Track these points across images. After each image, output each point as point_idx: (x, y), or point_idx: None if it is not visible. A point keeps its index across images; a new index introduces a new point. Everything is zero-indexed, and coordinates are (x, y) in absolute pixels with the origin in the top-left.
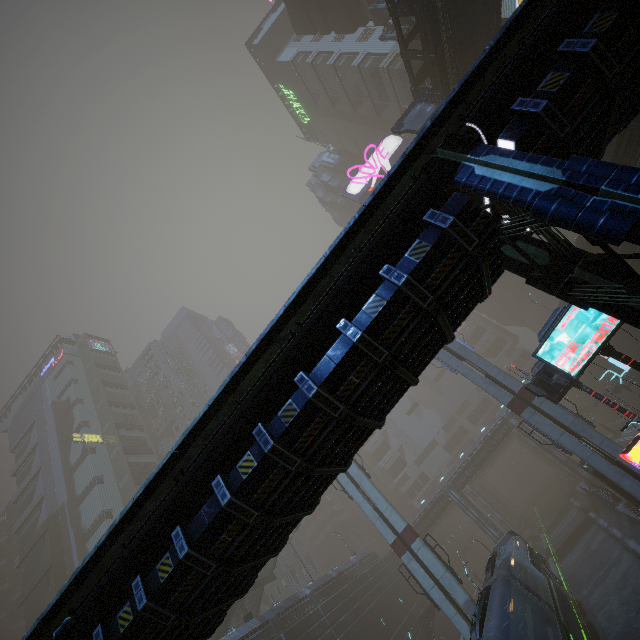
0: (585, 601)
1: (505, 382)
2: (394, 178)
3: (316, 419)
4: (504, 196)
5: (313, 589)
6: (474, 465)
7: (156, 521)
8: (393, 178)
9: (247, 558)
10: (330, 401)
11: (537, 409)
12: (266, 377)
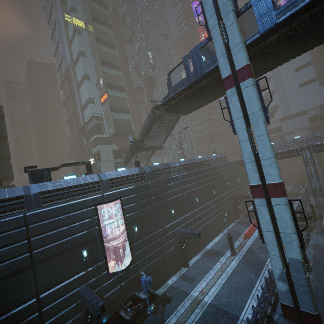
0: None
1: None
2: None
3: None
4: None
5: (180, 164)
6: None
7: None
8: None
9: None
10: None
11: None
12: None
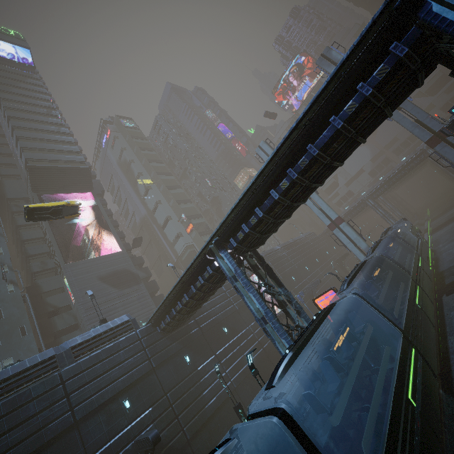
0: (438, 249)
1: (430, 124)
2: (376, 19)
3: (316, 164)
4: (444, 30)
5: (281, 247)
6: (389, 184)
7: (247, 206)
8: (375, 19)
9: (281, 218)
10: (323, 156)
11: (448, 143)
12: (292, 148)
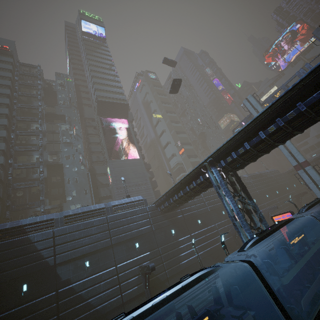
0: None
1: None
2: None
3: (301, 117)
4: None
5: (248, 176)
6: None
7: (239, 141)
8: None
9: (262, 152)
10: (309, 112)
11: None
12: (284, 103)
